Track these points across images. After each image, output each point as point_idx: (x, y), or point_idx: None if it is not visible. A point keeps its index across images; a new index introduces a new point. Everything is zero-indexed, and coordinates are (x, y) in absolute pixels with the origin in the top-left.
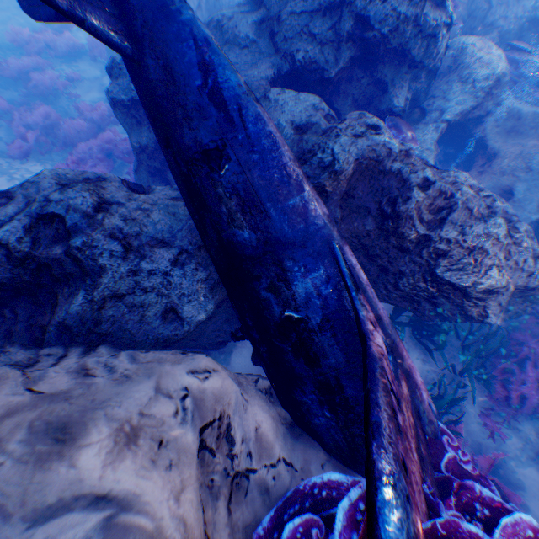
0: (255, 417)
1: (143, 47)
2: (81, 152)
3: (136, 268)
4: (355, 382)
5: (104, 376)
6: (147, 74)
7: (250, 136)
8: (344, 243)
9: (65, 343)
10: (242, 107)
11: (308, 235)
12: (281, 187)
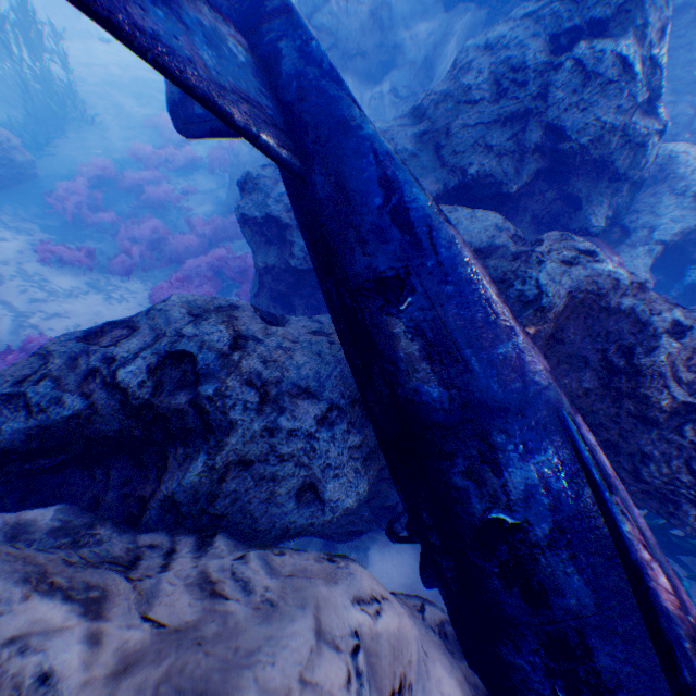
0: (439, 685)
1: (311, 163)
2: (188, 269)
3: (274, 426)
4: (615, 646)
5: (237, 597)
6: (313, 191)
7: (443, 264)
8: (574, 411)
9: (168, 526)
10: (433, 229)
11: (527, 398)
12: (486, 330)
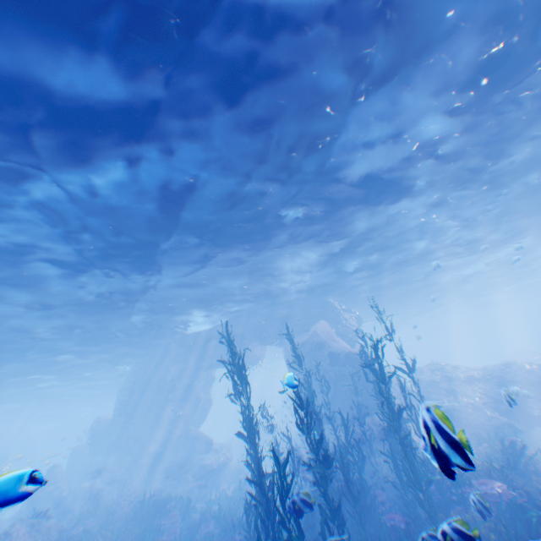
0: None
1: None
2: None
3: None
4: None
5: None
6: None
7: None
8: None
9: None
10: None
11: None
12: None
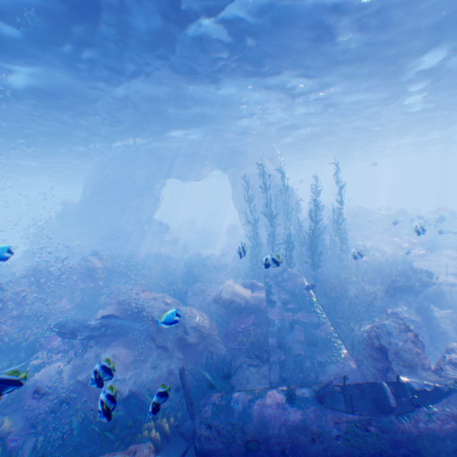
0: None
1: None
2: None
3: None
4: None
5: None
6: None
7: None
8: None
9: None
10: None
11: None
12: None
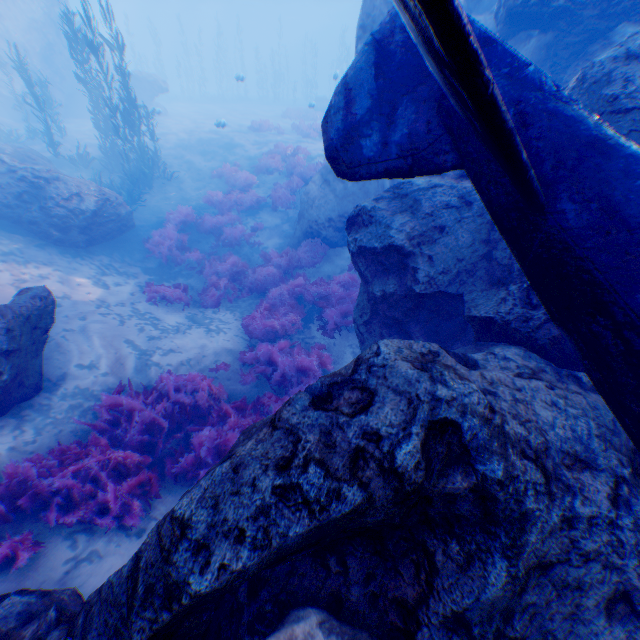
0: None
1: (553, 191)
2: (271, 297)
3: (570, 513)
4: None
5: None
6: (560, 222)
7: None
8: None
9: None
10: None
11: None
12: None
